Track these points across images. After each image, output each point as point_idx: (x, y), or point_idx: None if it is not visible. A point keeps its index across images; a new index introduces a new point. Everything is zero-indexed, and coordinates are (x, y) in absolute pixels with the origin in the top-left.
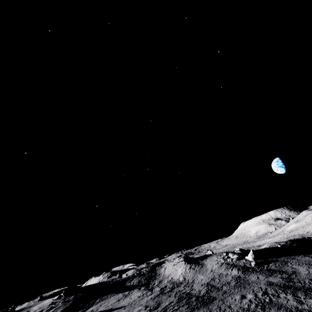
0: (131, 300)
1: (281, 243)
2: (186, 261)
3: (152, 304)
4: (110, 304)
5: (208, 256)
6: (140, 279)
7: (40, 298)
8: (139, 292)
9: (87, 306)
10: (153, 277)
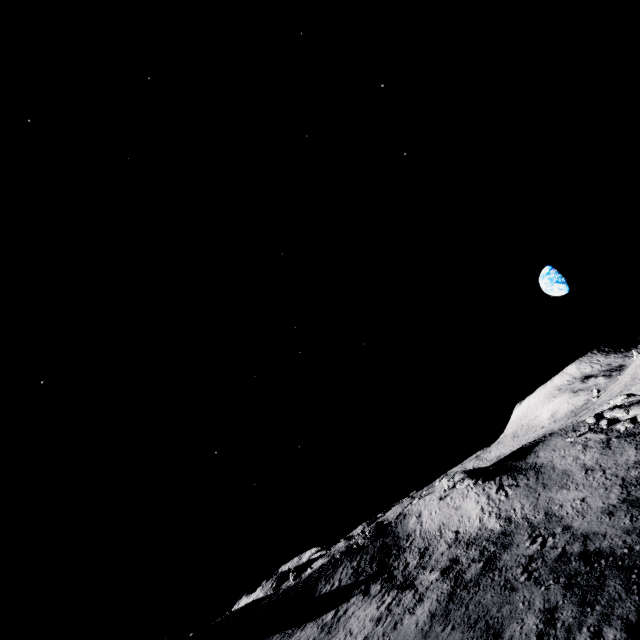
0: None
1: None
2: (476, 477)
3: None
4: None
5: (535, 446)
6: (357, 565)
7: None
8: (370, 603)
9: None
10: (394, 548)
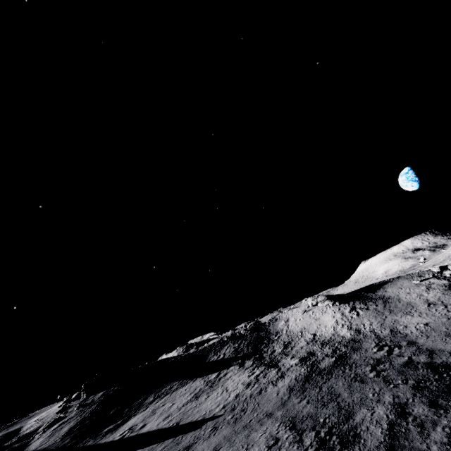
0: (230, 396)
1: None
2: (334, 300)
3: (314, 414)
4: (175, 408)
5: (384, 284)
6: (237, 346)
7: (60, 396)
8: (243, 372)
9: (127, 414)
10: (265, 339)
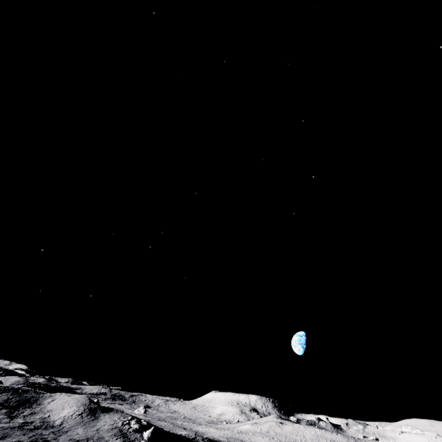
0: None
1: (199, 436)
2: (84, 404)
3: None
4: None
5: (113, 411)
6: (11, 398)
7: None
8: None
9: None
10: (29, 404)
